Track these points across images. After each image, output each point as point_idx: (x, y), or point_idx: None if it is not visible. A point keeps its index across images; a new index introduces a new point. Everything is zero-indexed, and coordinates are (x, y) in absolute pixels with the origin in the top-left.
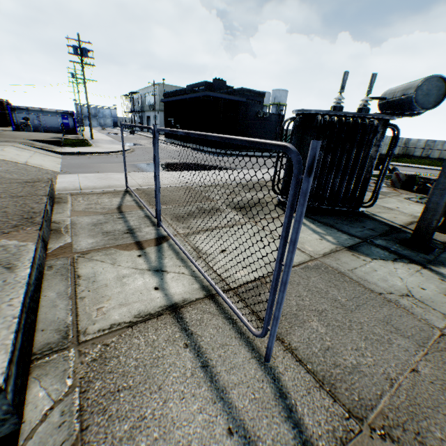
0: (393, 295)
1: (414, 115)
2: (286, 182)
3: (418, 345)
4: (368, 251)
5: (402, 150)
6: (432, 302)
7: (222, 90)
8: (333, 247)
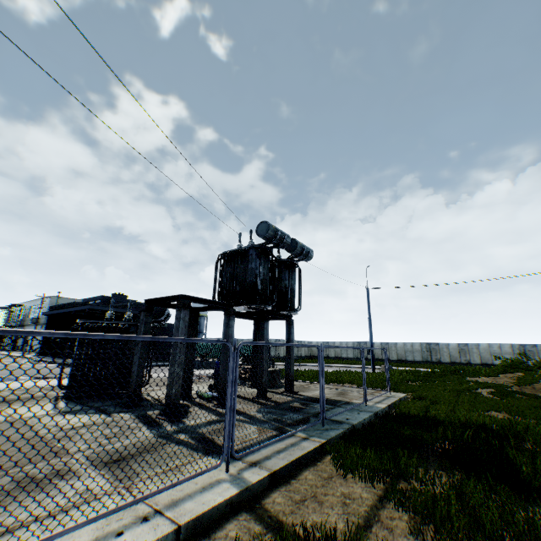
0: (41, 426)
1: (161, 322)
2: (70, 375)
3: (5, 439)
4: (80, 412)
5: (309, 352)
6: (67, 425)
7: (123, 303)
8: (51, 412)
